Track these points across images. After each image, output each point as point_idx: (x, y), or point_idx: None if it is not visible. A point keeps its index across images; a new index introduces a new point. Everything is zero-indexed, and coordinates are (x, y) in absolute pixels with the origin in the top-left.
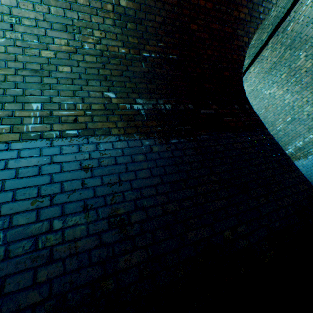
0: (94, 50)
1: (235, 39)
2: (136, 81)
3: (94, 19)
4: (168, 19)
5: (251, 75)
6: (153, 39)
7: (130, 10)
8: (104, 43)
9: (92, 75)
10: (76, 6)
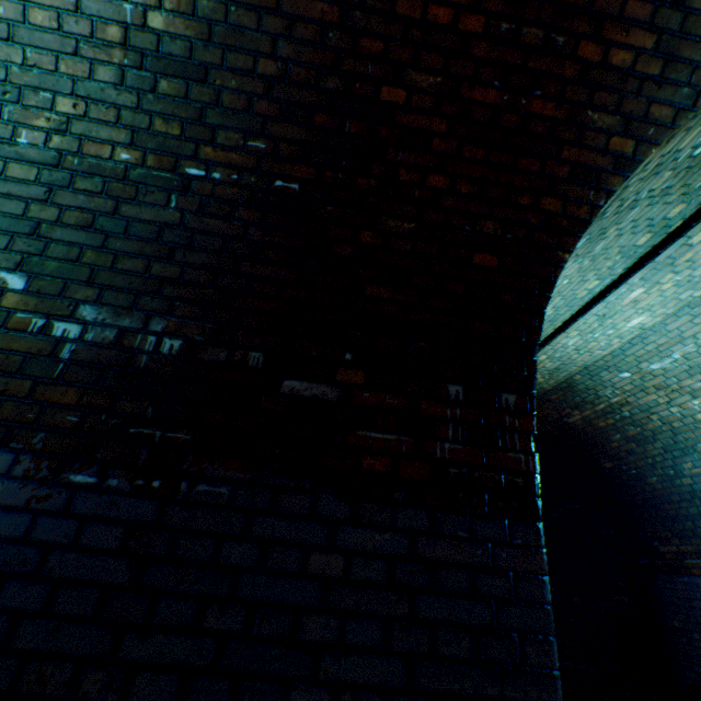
0: (42, 149)
1: (570, 143)
2: (123, 249)
3: (66, 66)
4: (301, 67)
5: (692, 254)
6: (234, 127)
7: (177, 39)
8: (77, 131)
9: (5, 215)
10: (24, 31)
